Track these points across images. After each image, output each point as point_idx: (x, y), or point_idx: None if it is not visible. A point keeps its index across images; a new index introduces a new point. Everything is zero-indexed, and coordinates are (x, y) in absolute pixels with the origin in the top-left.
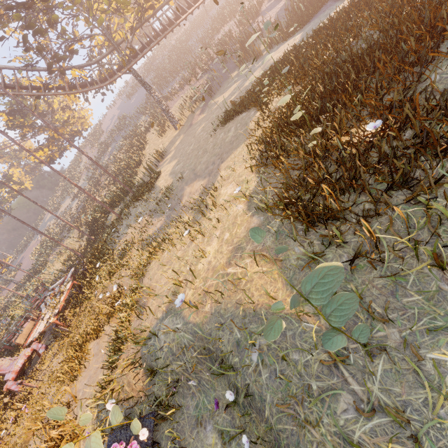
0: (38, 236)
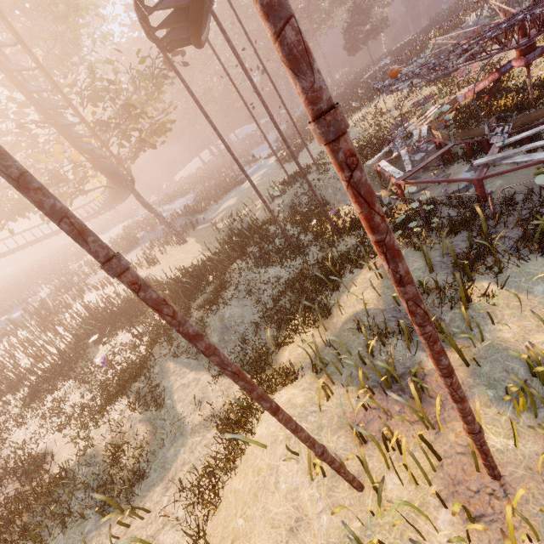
0: None
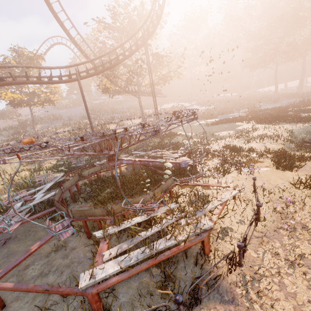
0: None
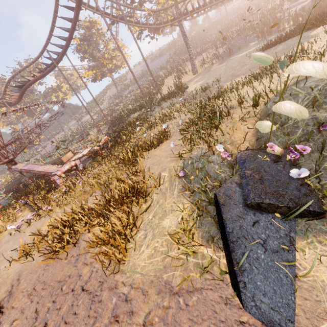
0: (62, 132)
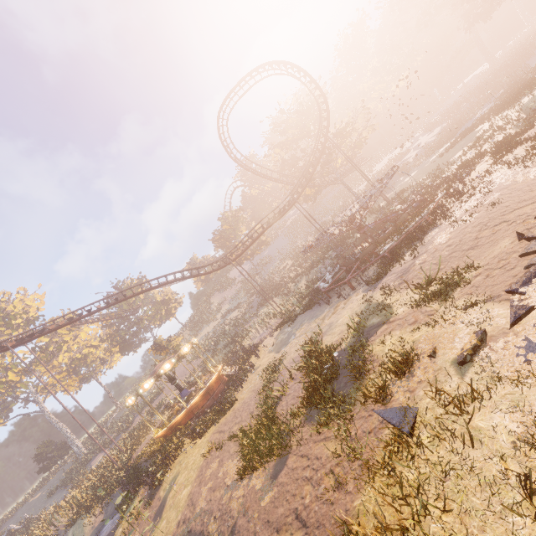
0: None
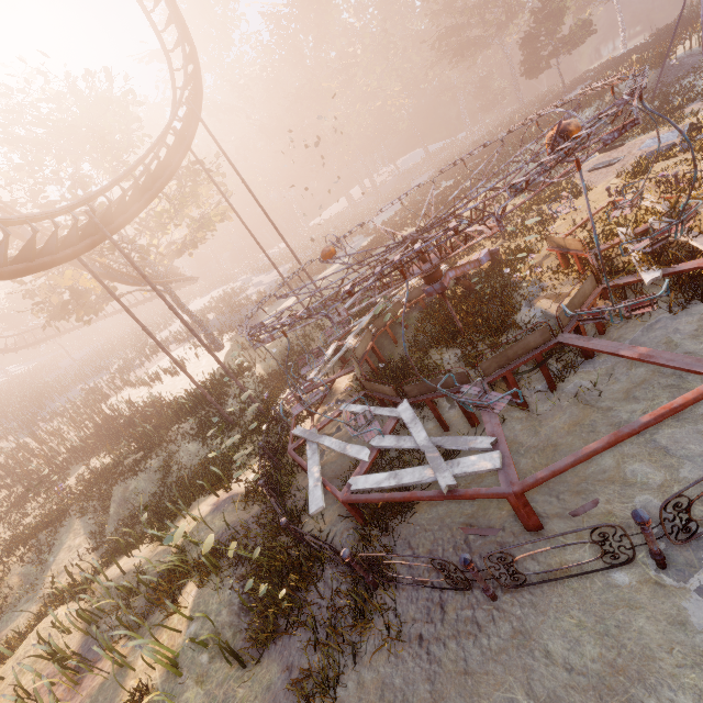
0: None
